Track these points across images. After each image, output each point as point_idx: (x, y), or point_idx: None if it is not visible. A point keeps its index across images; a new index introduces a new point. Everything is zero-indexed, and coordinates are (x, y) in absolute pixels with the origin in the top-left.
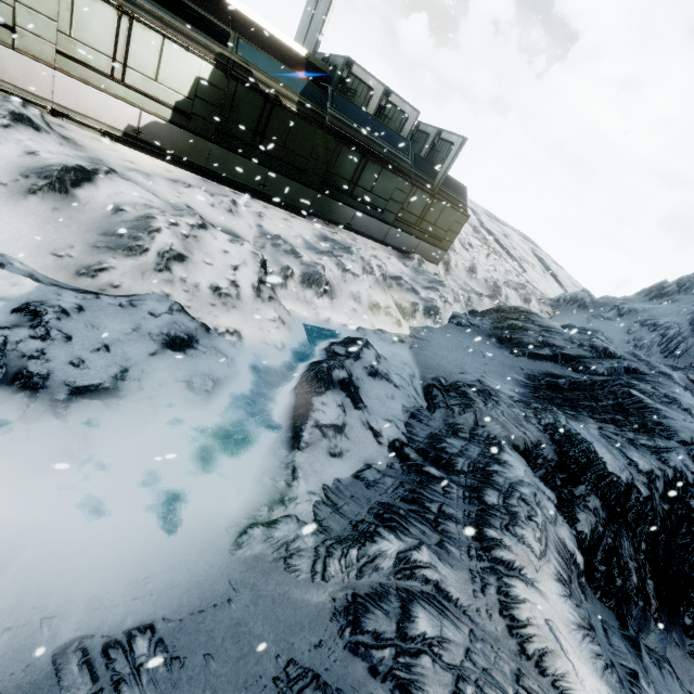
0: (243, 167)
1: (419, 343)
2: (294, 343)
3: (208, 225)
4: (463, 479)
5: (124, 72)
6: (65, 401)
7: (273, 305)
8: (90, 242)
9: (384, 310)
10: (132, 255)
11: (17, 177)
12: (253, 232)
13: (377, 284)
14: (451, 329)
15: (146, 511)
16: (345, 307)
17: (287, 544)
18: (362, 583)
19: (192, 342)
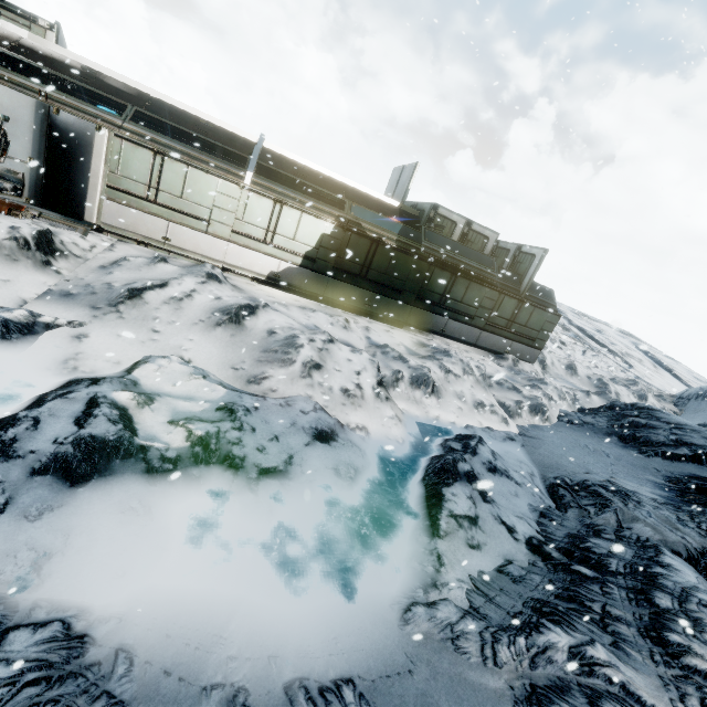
0: (352, 292)
1: (530, 441)
2: (411, 439)
3: (334, 339)
4: (622, 581)
5: (273, 237)
6: (256, 479)
7: (390, 404)
8: (255, 357)
9: (489, 408)
10: (284, 366)
11: (210, 315)
12: (363, 343)
13: (478, 384)
14: (562, 427)
15: (321, 580)
16: (451, 406)
17: (451, 626)
18: (538, 675)
19: (334, 435)
